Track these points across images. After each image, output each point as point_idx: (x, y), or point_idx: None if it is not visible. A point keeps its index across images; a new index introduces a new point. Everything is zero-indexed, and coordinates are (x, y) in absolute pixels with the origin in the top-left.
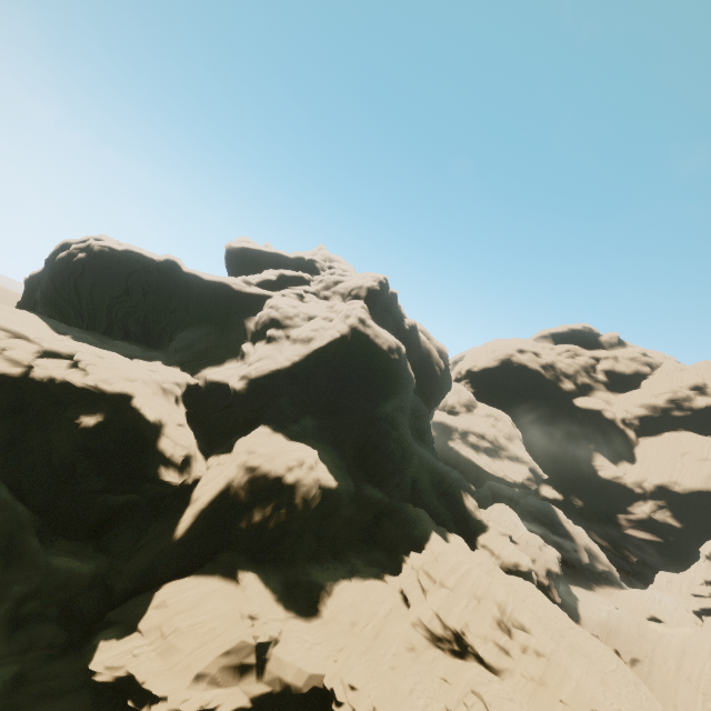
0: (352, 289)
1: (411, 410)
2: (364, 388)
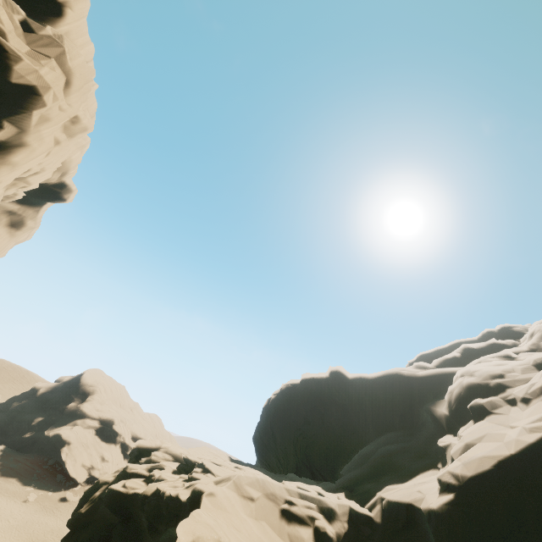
0: None
1: None
2: None
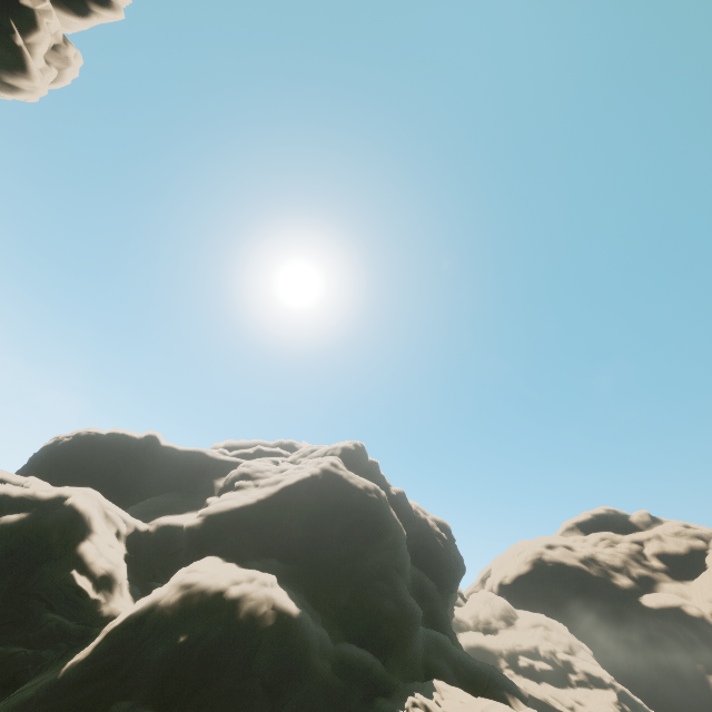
0: (327, 451)
1: (414, 585)
2: (340, 526)
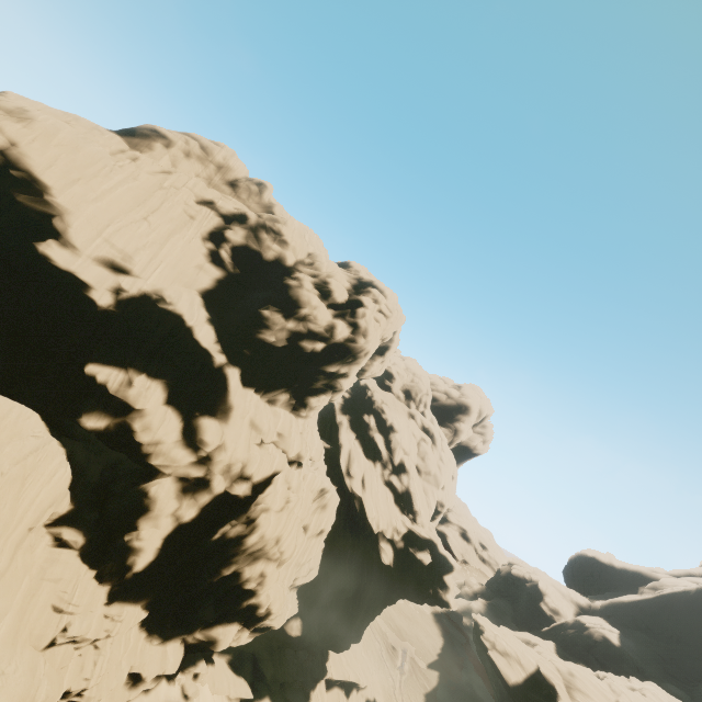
0: None
1: None
2: (698, 629)
